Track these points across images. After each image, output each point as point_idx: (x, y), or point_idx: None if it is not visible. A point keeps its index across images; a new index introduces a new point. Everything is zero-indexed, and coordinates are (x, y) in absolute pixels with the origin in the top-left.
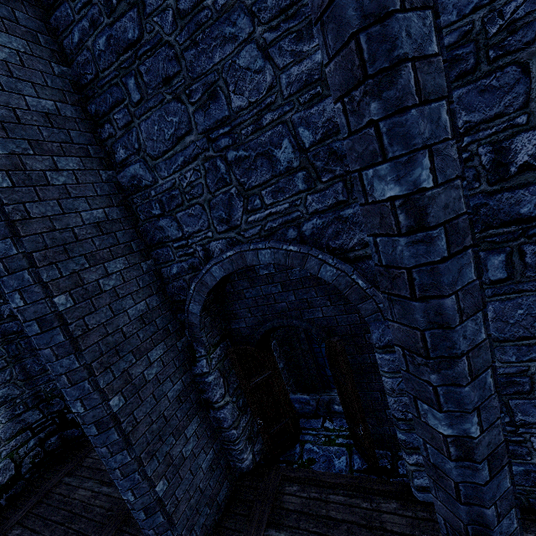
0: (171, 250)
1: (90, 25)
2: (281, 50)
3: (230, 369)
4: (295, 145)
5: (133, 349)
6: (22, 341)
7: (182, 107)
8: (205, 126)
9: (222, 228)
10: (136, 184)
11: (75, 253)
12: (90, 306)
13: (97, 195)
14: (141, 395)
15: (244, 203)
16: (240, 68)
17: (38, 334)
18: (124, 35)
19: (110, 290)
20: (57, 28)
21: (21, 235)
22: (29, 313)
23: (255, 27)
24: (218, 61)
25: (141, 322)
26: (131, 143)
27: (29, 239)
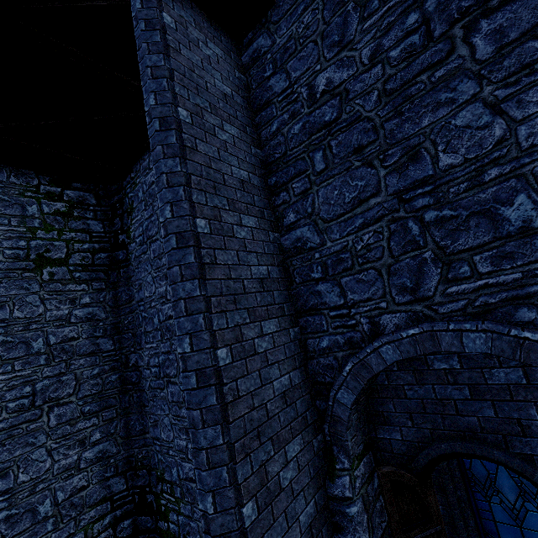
0: (325, 319)
1: (290, 116)
2: (521, 103)
3: (374, 502)
4: (537, 200)
5: (273, 435)
6: (135, 393)
7: (372, 171)
8: (398, 187)
9: (403, 298)
10: (299, 246)
11: (241, 305)
12: (243, 367)
13: (264, 253)
14: (274, 509)
15: (443, 269)
16: (456, 127)
17: (193, 389)
18: (321, 119)
19: (262, 353)
20: (259, 123)
21: (206, 278)
22: (192, 362)
23: (482, 87)
24: (426, 125)
25: (283, 401)
26: (303, 208)
27: (211, 283)
